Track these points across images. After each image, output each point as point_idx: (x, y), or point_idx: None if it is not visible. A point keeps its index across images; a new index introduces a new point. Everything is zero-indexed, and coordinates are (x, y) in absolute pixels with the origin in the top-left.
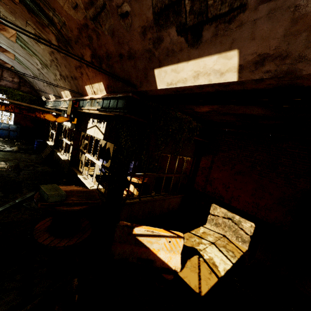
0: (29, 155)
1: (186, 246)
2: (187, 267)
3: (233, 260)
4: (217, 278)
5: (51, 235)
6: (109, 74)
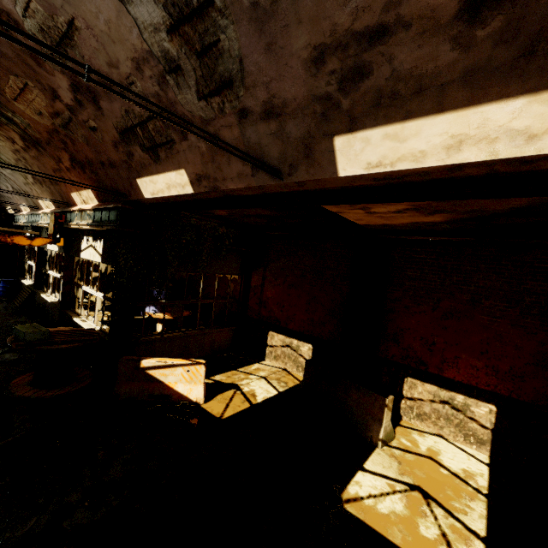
0: None
1: (224, 382)
2: (216, 400)
3: (281, 389)
4: (250, 405)
5: (35, 388)
6: (95, 180)
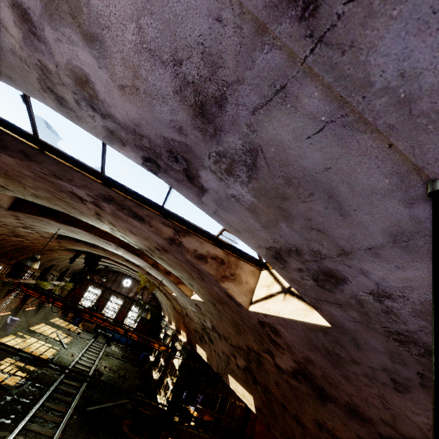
0: (133, 367)
1: None
2: None
3: None
4: None
5: (129, 429)
6: (187, 332)
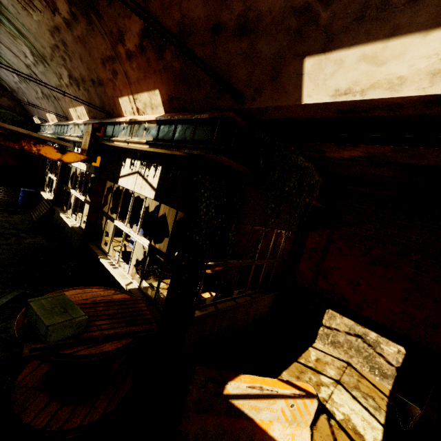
0: (9, 216)
1: None
2: None
3: (380, 418)
4: None
5: (52, 399)
6: (177, 72)
